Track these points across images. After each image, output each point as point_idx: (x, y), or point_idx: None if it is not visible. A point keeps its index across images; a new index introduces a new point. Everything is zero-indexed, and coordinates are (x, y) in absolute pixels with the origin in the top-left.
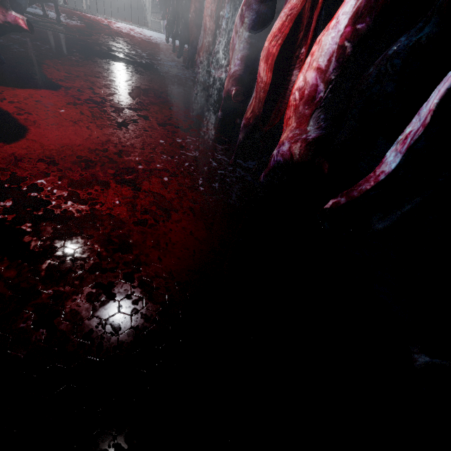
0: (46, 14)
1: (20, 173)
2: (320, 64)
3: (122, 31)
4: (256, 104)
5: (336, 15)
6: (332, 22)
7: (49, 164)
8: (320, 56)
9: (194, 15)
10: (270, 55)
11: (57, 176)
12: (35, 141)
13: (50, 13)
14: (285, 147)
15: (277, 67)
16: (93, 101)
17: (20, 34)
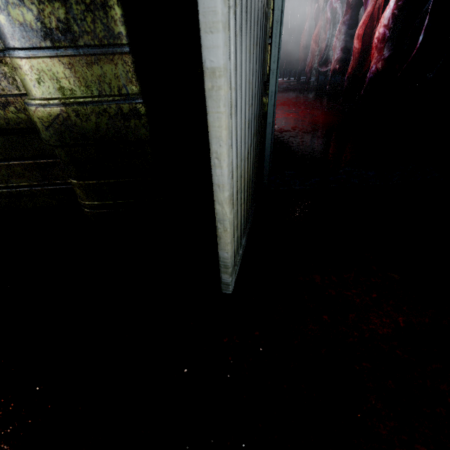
0: None
1: None
2: (385, 24)
3: None
4: (354, 62)
5: (389, 4)
6: (387, 7)
7: None
8: (384, 21)
9: (302, 48)
10: (360, 35)
11: None
12: None
13: None
14: (373, 68)
15: (364, 42)
16: None
17: None
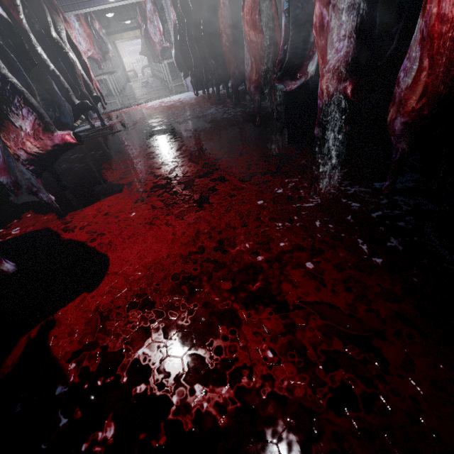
0: (93, 124)
1: (112, 345)
2: None
3: (154, 107)
4: (436, 77)
5: None
6: None
7: (143, 308)
8: None
9: (226, 44)
10: None
11: (160, 329)
12: (117, 274)
13: (95, 123)
14: None
15: None
16: (159, 187)
17: (77, 152)
